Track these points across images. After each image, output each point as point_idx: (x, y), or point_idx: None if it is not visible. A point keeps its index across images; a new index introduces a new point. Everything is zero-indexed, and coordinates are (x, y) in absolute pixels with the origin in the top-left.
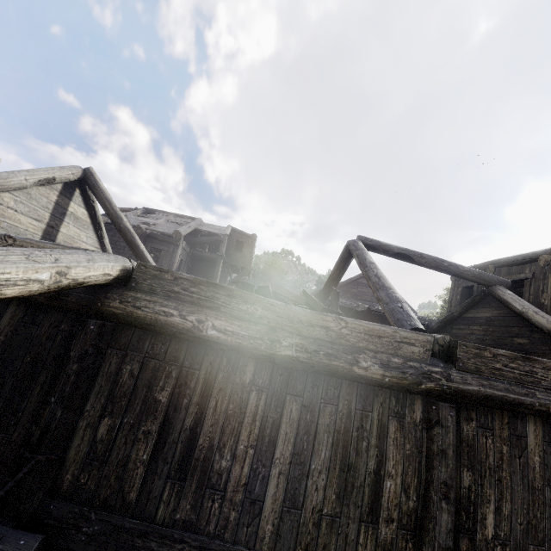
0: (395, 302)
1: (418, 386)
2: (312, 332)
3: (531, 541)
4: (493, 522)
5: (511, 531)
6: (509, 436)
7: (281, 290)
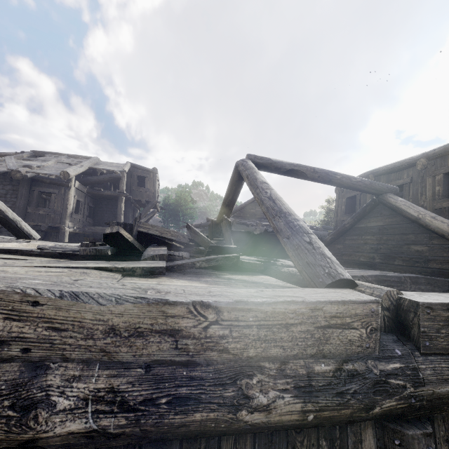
0: (300, 235)
1: (369, 411)
2: (142, 350)
3: None
4: None
5: None
6: None
7: (155, 229)
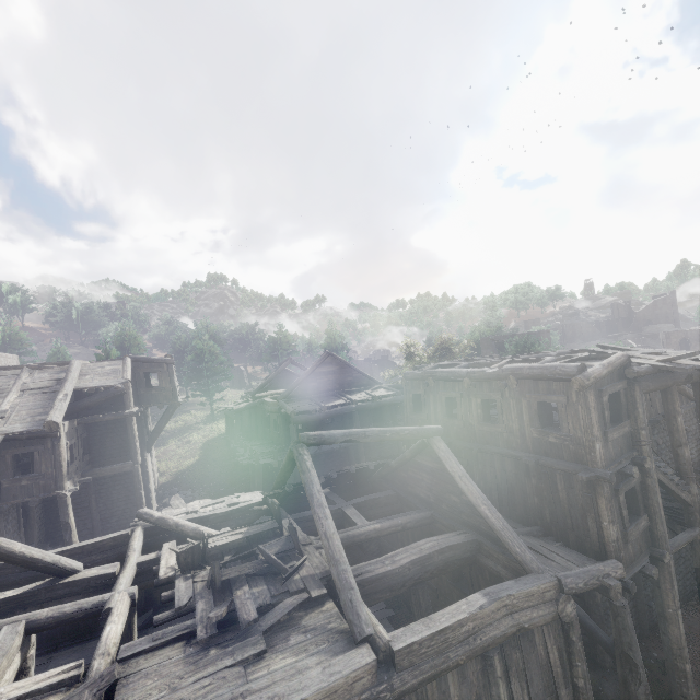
0: (346, 591)
1: None
2: None
3: None
4: None
5: None
6: (438, 695)
7: (235, 571)
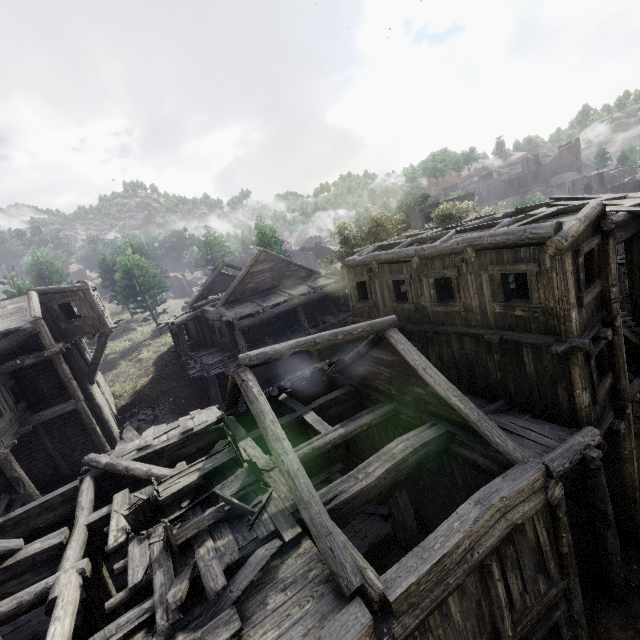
0: (323, 538)
1: None
2: None
3: None
4: None
5: None
6: (440, 620)
7: (192, 529)
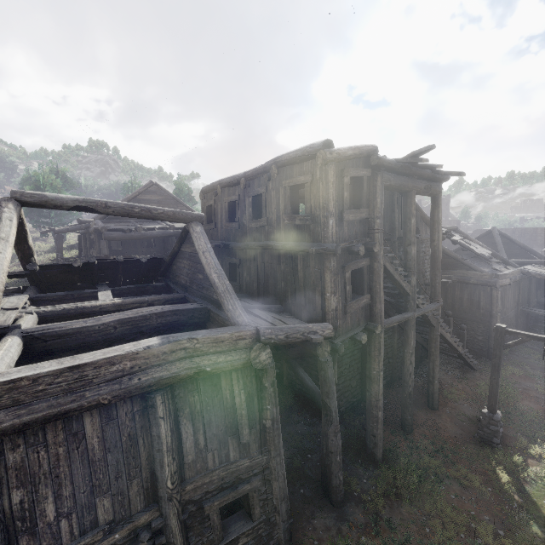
0: None
1: None
2: None
3: (97, 496)
4: (54, 508)
5: (76, 502)
6: (65, 438)
7: None
